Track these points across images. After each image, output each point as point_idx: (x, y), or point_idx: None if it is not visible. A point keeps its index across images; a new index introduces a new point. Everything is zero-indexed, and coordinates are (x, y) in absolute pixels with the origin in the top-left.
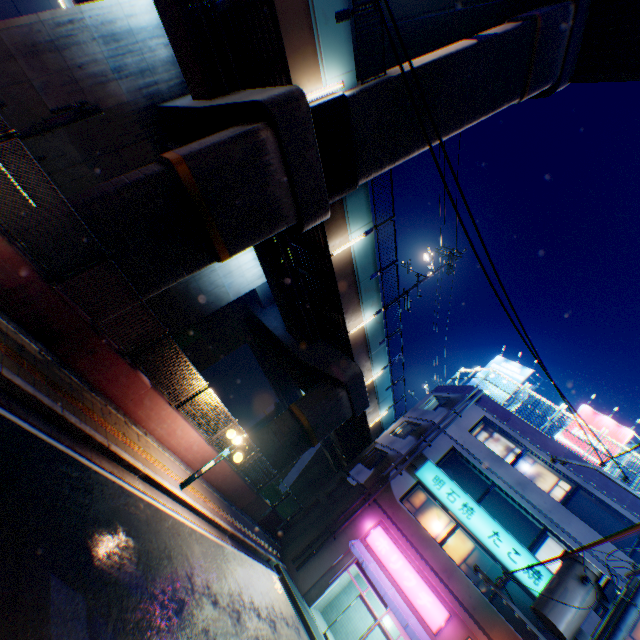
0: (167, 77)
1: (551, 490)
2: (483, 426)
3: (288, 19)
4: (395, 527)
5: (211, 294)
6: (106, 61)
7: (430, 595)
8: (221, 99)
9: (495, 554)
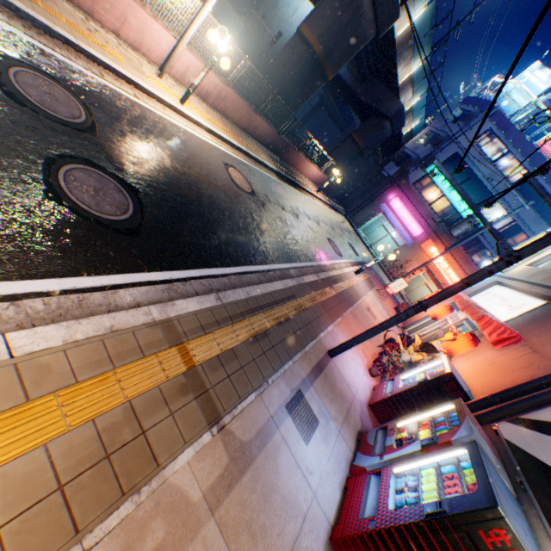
0: None
1: (510, 178)
2: (486, 136)
3: None
4: (405, 198)
5: None
6: None
7: (416, 225)
8: None
9: (456, 210)
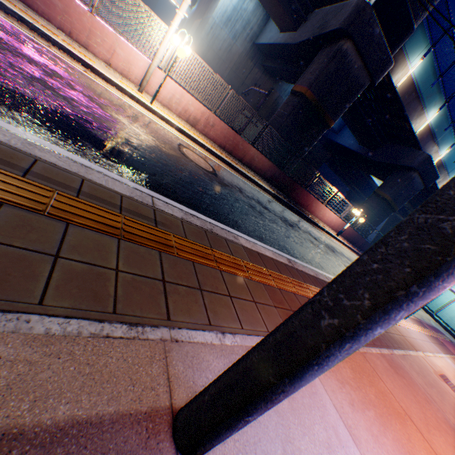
0: (255, 21)
1: None
2: None
3: None
4: None
5: None
6: (228, 37)
7: None
8: (304, 28)
9: None
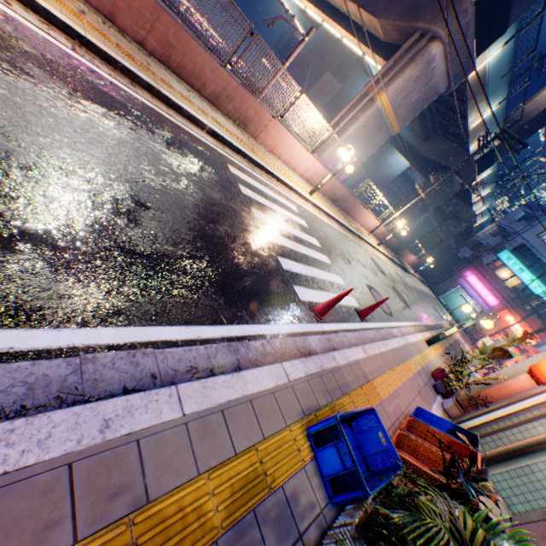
0: None
1: None
2: None
3: (472, 141)
4: (480, 275)
5: (389, 177)
6: None
7: (491, 297)
8: (430, 147)
9: (527, 287)
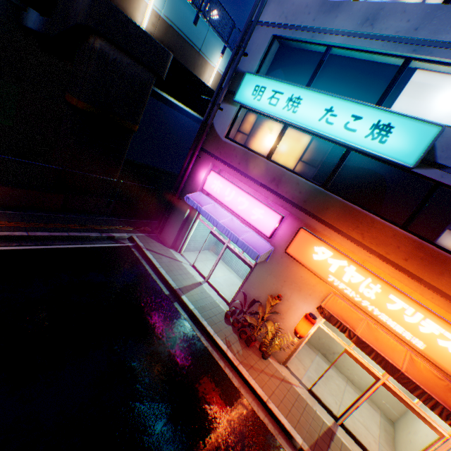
0: None
1: None
2: None
3: None
4: (224, 165)
5: None
6: None
7: (262, 209)
8: None
9: (328, 136)
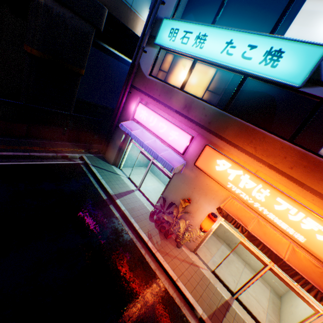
0: None
1: None
2: None
3: None
4: (148, 98)
5: None
6: None
7: (177, 131)
8: None
9: (228, 65)
